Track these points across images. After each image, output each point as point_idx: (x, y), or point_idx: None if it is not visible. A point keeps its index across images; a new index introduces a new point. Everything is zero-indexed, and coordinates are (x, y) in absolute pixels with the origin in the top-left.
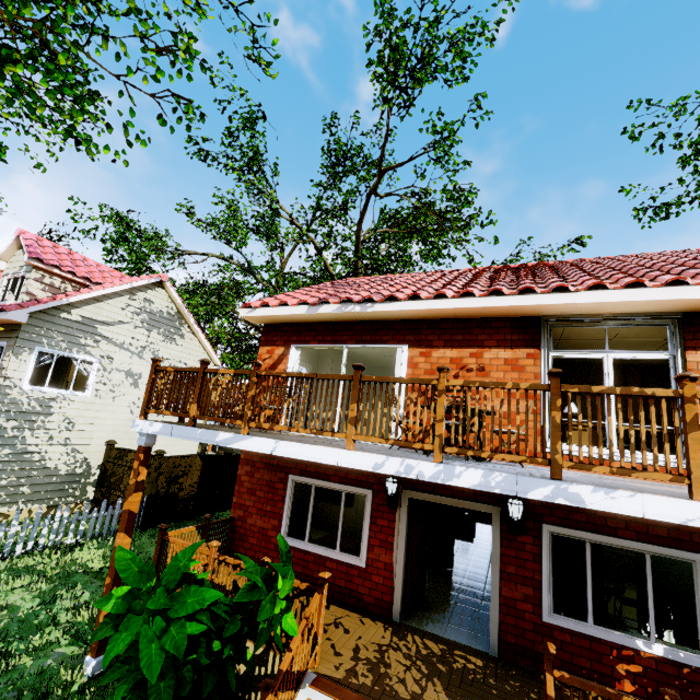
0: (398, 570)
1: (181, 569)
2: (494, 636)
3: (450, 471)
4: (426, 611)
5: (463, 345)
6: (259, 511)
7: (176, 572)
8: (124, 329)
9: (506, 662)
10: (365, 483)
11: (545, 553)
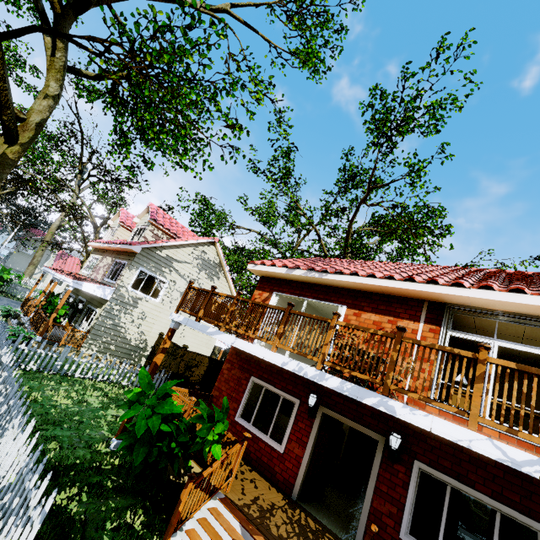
0: (304, 462)
1: (167, 388)
2: (360, 535)
3: (322, 376)
4: (319, 505)
5: (384, 313)
6: (228, 395)
7: (164, 390)
8: (186, 267)
9: None
10: (297, 395)
11: (412, 484)
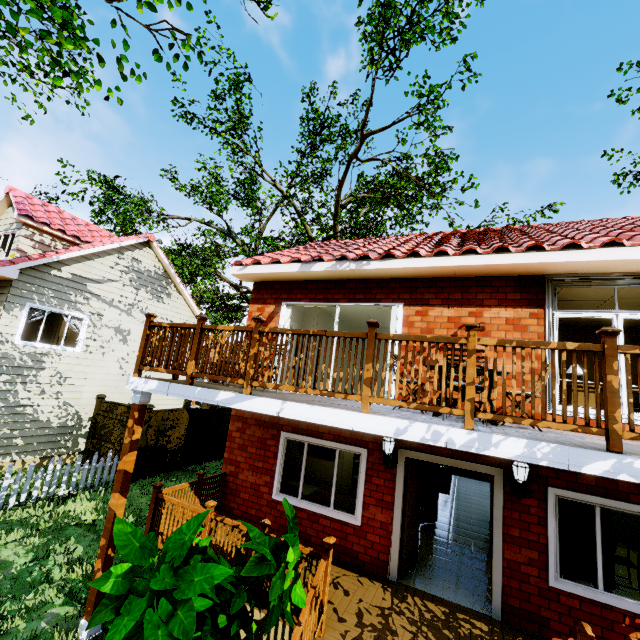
0: (395, 529)
1: (186, 543)
2: (497, 599)
3: (485, 440)
4: (420, 569)
5: (461, 304)
6: (251, 467)
7: (181, 547)
8: (113, 287)
9: (511, 626)
10: (360, 442)
11: (551, 517)
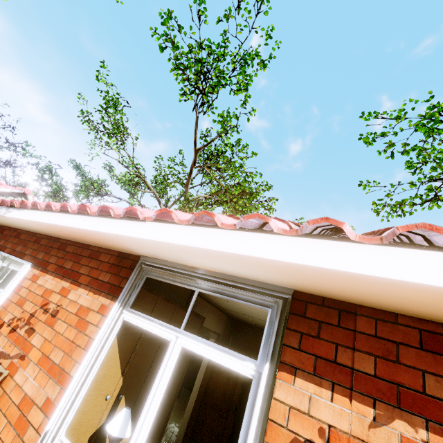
0: None
1: None
2: None
3: None
4: None
5: (65, 275)
6: None
7: None
8: None
9: None
10: None
11: None
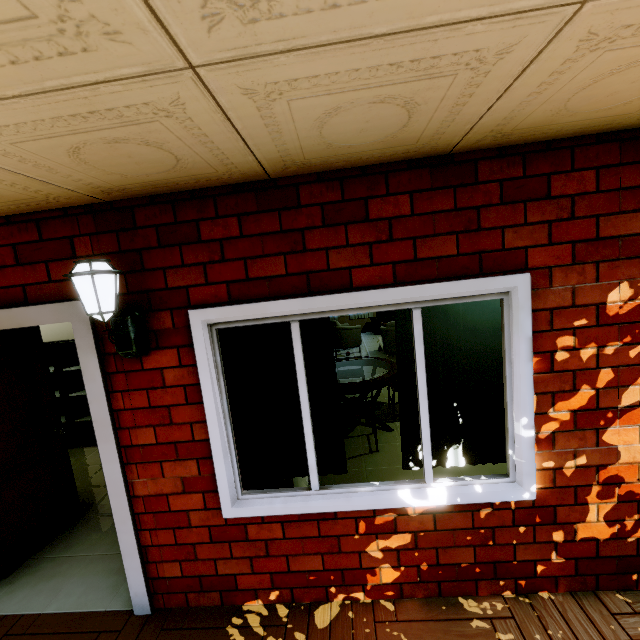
0: None
1: None
2: (137, 579)
3: None
4: (64, 541)
5: None
6: None
7: None
8: None
9: (166, 619)
10: None
11: (206, 379)
